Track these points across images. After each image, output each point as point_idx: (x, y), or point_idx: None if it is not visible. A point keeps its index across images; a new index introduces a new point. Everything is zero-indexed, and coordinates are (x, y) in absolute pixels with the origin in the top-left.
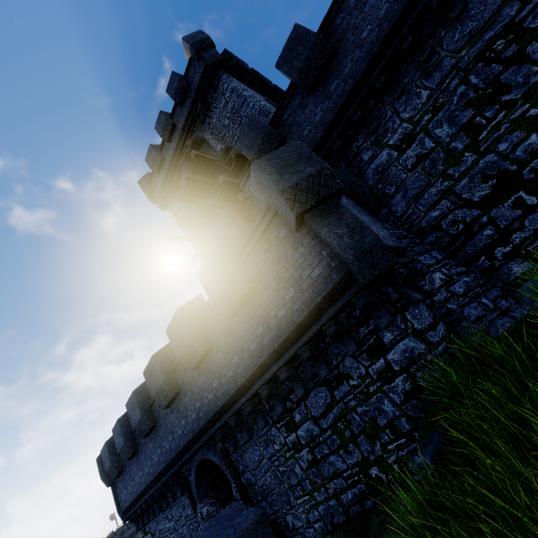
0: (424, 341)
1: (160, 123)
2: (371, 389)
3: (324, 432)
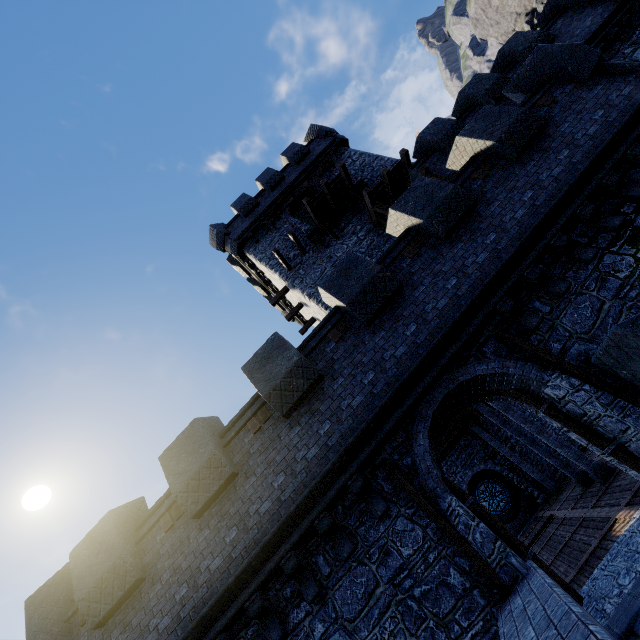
0: None
1: (267, 175)
2: None
3: None
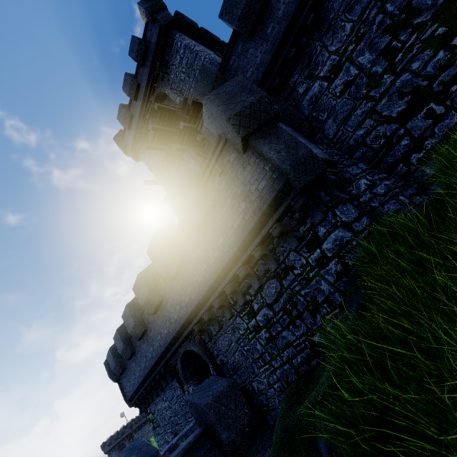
0: (350, 230)
1: (127, 84)
2: (311, 275)
3: (276, 314)
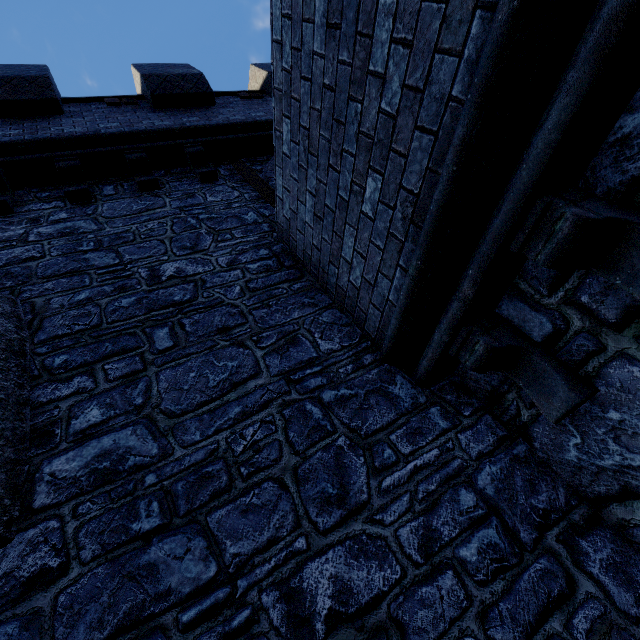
0: None
1: None
2: None
3: None
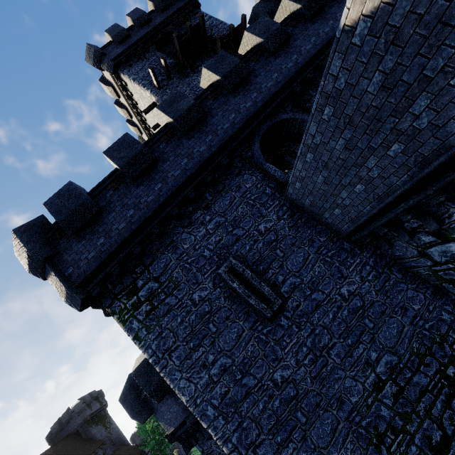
0: None
1: (137, 13)
2: None
3: None
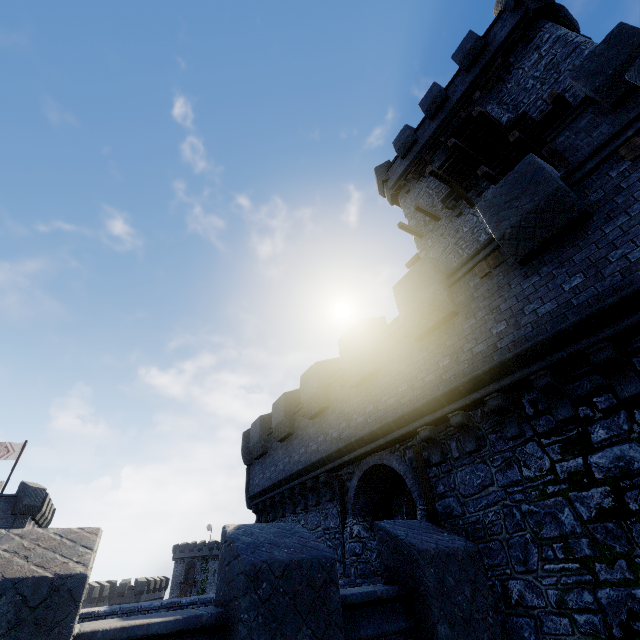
0: None
1: (429, 97)
2: None
3: None
